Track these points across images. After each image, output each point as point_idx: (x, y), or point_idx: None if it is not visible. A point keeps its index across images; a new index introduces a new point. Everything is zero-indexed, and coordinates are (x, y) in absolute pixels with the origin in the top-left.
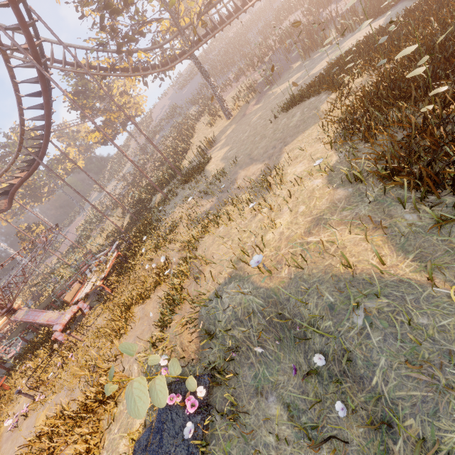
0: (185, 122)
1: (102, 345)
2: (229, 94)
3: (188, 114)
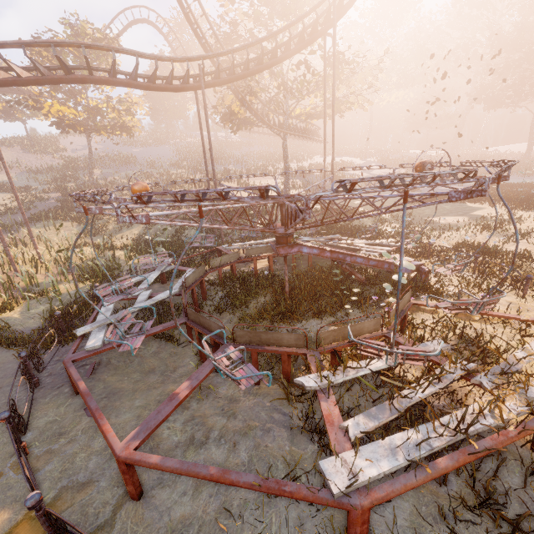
0: (181, 177)
1: (518, 266)
2: (255, 180)
3: (175, 173)
